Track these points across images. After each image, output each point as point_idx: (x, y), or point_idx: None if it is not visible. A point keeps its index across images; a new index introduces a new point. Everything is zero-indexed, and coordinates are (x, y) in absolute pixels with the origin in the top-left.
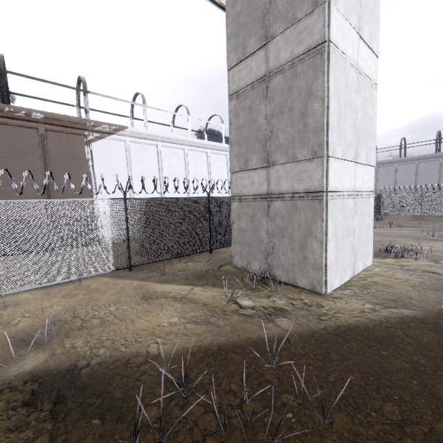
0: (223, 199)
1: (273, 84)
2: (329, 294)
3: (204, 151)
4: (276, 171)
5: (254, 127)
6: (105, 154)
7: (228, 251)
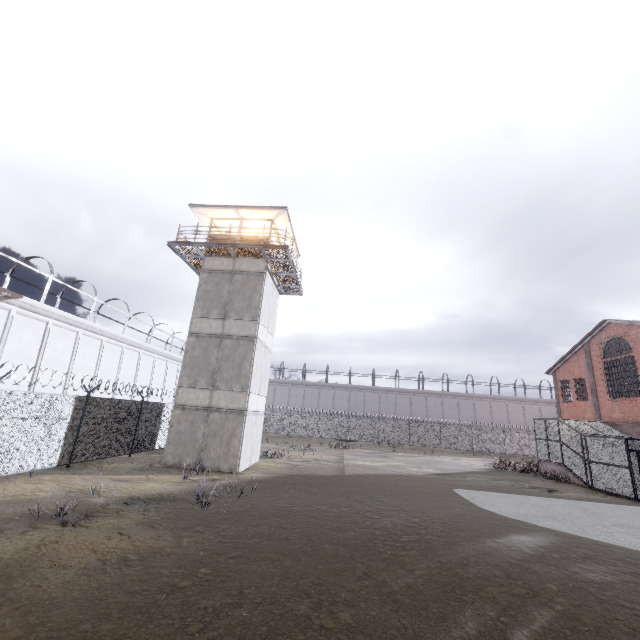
0: (152, 404)
1: (225, 342)
2: (240, 473)
3: (100, 339)
4: (218, 393)
5: (207, 361)
6: None
7: (141, 457)
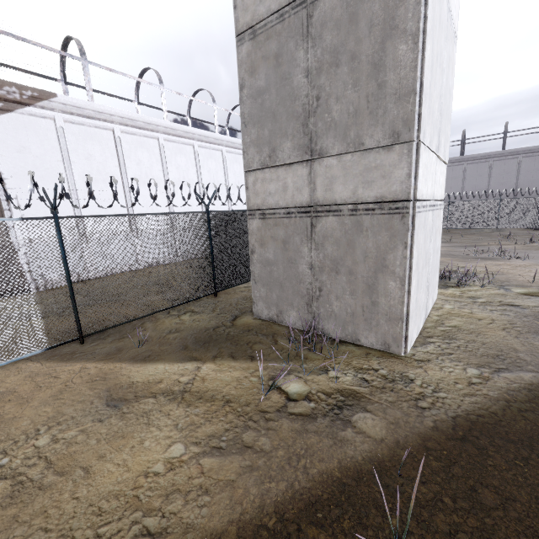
0: (230, 215)
1: (320, 10)
2: (409, 355)
3: (190, 144)
4: (326, 167)
5: (285, 92)
6: (18, 139)
7: (240, 290)
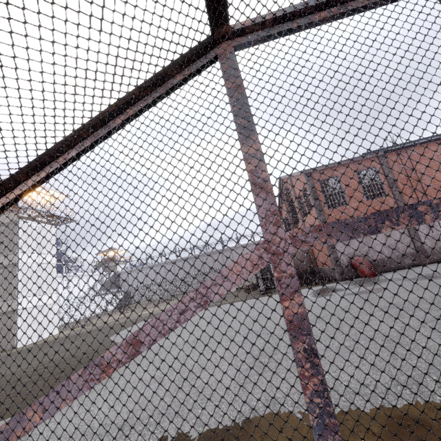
0: None
1: None
2: (18, 348)
3: None
4: None
5: None
6: None
7: None
